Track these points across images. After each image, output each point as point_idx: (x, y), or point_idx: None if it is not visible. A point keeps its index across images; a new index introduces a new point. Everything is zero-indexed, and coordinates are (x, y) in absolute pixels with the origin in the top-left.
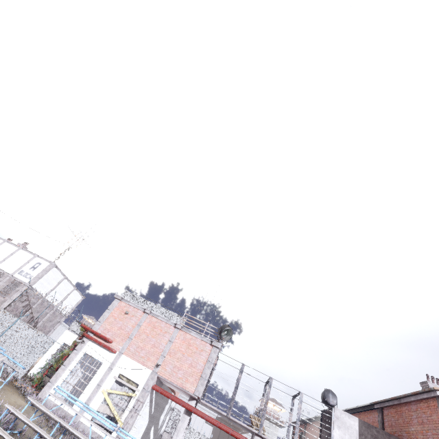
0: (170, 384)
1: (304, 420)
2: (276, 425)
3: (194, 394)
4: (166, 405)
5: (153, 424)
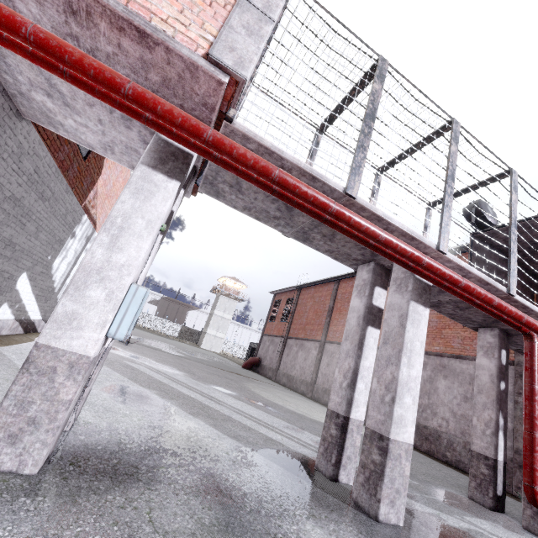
0: (30, 12)
1: (302, 285)
2: (236, 300)
3: (210, 53)
4: (68, 239)
5: (25, 272)
